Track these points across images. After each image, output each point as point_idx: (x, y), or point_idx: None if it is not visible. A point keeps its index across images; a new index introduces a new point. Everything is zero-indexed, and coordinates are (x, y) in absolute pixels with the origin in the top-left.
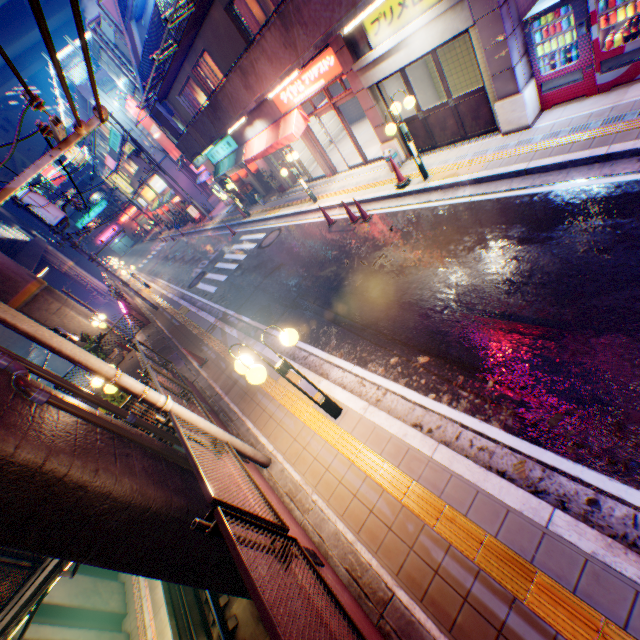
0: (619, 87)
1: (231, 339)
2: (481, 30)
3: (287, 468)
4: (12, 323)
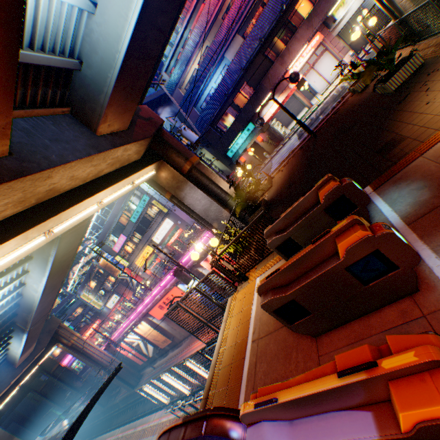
0: None
1: None
2: None
3: None
4: None
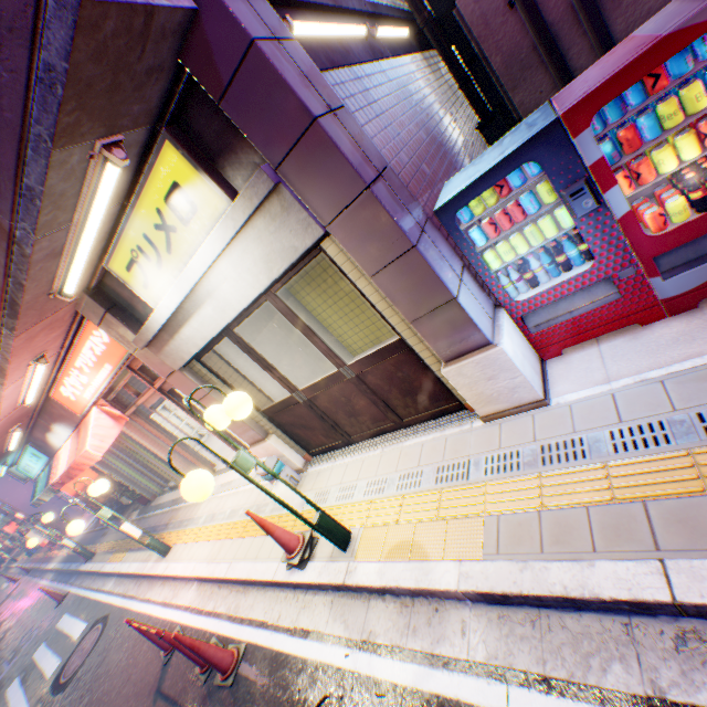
0: None
1: None
2: (348, 238)
3: None
4: None
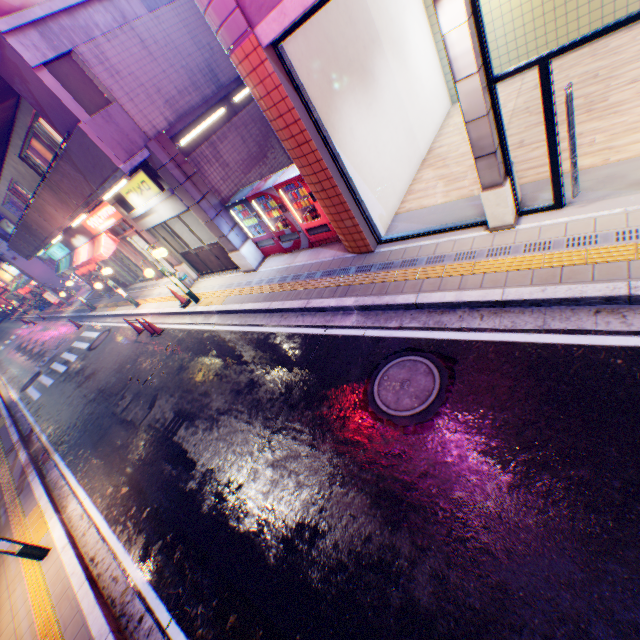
0: (298, 250)
1: (19, 465)
2: (196, 212)
3: None
4: None
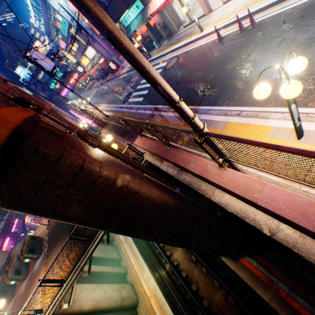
0: None
1: (169, 118)
2: None
3: (262, 175)
4: (117, 36)
